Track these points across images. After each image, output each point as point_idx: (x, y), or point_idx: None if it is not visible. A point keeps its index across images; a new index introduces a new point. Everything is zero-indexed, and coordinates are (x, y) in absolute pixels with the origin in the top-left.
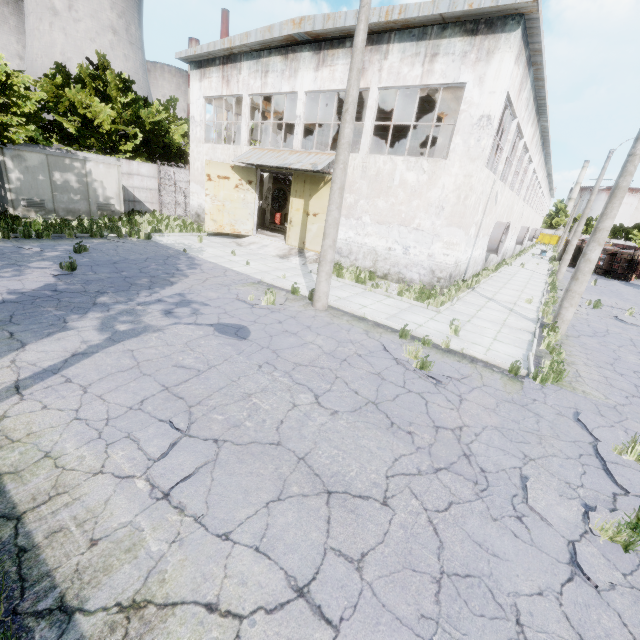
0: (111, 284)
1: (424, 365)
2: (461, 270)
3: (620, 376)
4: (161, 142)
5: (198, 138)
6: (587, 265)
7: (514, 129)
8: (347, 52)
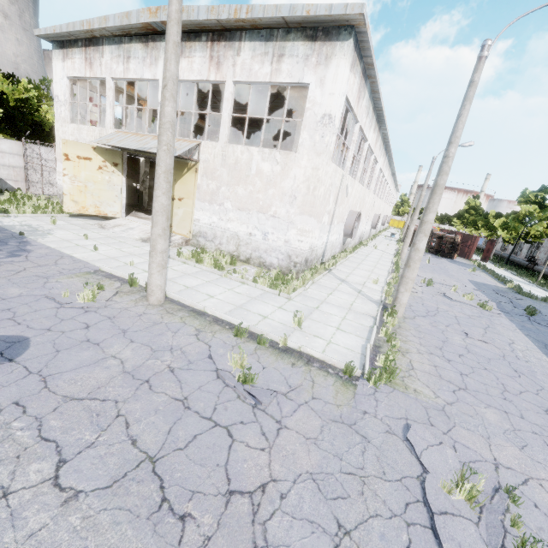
0: None
1: (247, 378)
2: (318, 254)
3: (448, 363)
4: (29, 120)
5: (63, 118)
6: (417, 254)
7: (357, 131)
8: (203, 45)
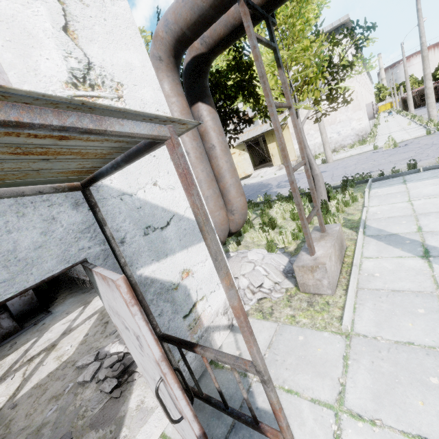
0: (254, 191)
1: (395, 146)
2: (367, 130)
3: None
4: None
5: None
6: (429, 90)
7: None
8: None
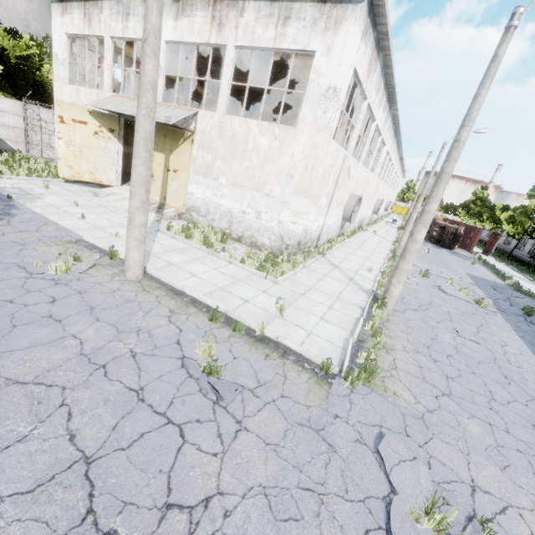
0: None
1: (212, 370)
2: (313, 237)
3: (434, 364)
4: (31, 79)
5: (61, 78)
6: (414, 245)
7: (365, 109)
8: (205, 4)
